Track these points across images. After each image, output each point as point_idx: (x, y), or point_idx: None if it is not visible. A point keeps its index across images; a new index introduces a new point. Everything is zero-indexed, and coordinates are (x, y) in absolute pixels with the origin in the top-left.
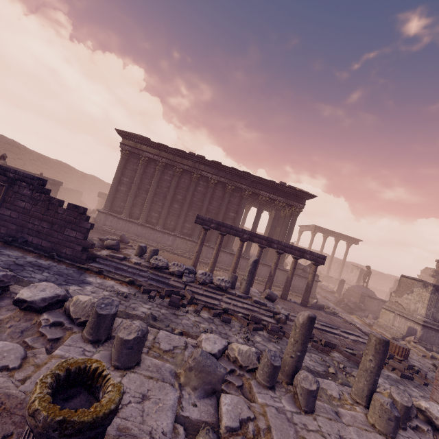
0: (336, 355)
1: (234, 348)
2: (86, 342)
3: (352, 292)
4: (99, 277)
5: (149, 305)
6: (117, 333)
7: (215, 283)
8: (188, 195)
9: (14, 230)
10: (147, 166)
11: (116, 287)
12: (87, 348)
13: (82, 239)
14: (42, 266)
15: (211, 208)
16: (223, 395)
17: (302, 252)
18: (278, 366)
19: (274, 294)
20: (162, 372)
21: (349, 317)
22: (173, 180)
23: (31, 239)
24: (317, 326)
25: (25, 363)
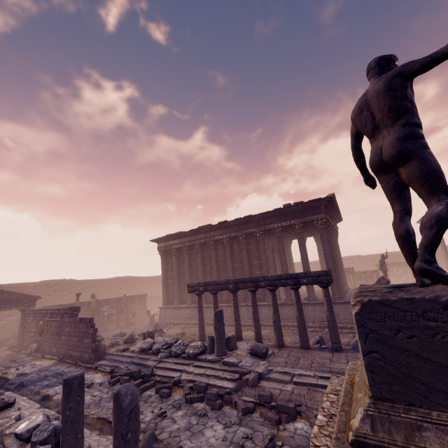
0: (294, 427)
1: None
2: None
3: None
4: (94, 373)
5: (100, 392)
6: None
7: (185, 352)
8: (212, 263)
9: (66, 349)
10: (178, 255)
11: (95, 379)
12: None
13: (91, 343)
14: (61, 373)
15: (236, 265)
16: None
17: (295, 277)
18: (35, 442)
19: (259, 346)
20: None
21: None
22: (197, 257)
23: (72, 353)
24: (310, 380)
25: None
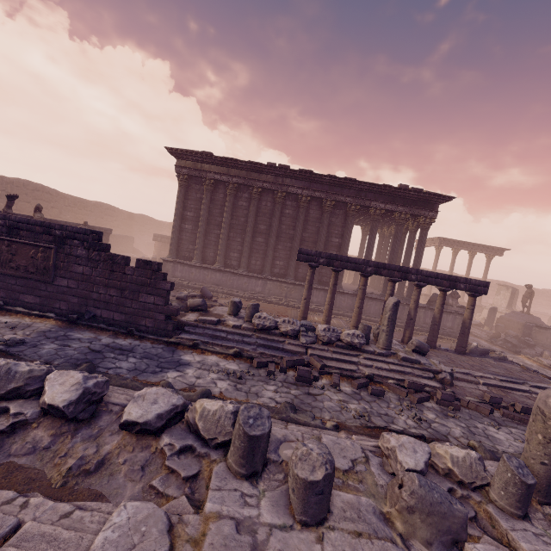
0: None
1: (441, 454)
2: (239, 478)
3: (508, 322)
4: (196, 353)
5: (272, 385)
6: (292, 469)
7: (345, 340)
8: (273, 222)
9: (77, 304)
10: (213, 191)
11: (222, 365)
12: (245, 490)
13: (163, 304)
14: (124, 348)
15: (306, 235)
16: (470, 547)
17: (453, 280)
18: (534, 484)
19: (425, 345)
20: (367, 518)
21: (517, 359)
22: (251, 206)
23: (99, 312)
24: (496, 382)
25: (175, 540)
